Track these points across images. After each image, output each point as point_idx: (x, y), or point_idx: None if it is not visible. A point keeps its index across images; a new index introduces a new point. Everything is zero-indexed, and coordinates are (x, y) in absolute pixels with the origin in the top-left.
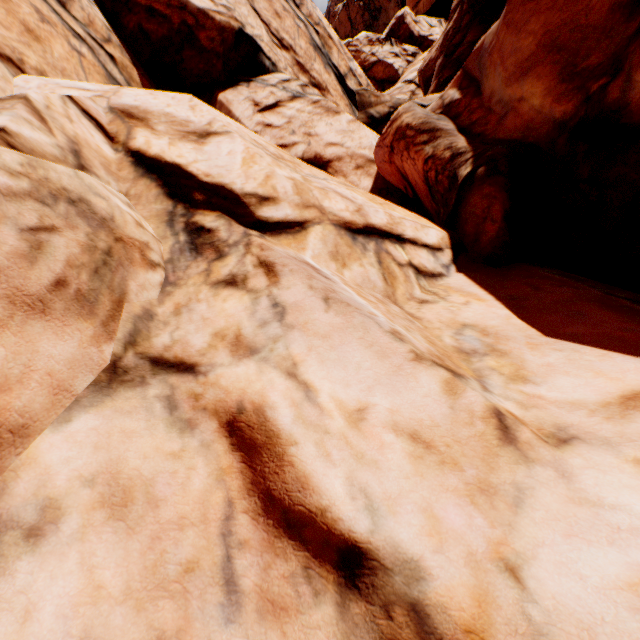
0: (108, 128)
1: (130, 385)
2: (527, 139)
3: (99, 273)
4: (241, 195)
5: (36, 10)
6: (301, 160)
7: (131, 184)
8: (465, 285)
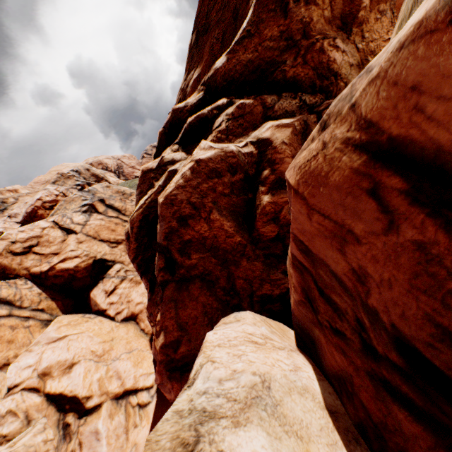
0: (38, 385)
1: None
2: None
3: None
4: (81, 399)
5: (11, 327)
6: (126, 318)
7: (47, 410)
8: (152, 410)
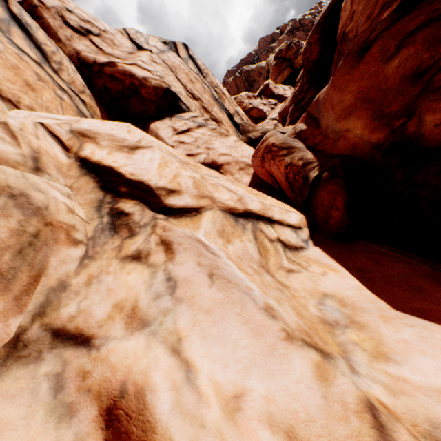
0: (66, 143)
1: (24, 361)
2: (354, 154)
3: (23, 253)
4: (155, 188)
5: (36, 74)
6: (202, 164)
7: (75, 180)
8: (321, 257)
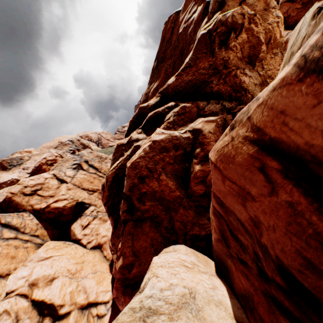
0: (27, 293)
1: None
2: None
3: None
4: (56, 306)
5: (15, 247)
6: (94, 246)
7: (31, 312)
8: (107, 320)
